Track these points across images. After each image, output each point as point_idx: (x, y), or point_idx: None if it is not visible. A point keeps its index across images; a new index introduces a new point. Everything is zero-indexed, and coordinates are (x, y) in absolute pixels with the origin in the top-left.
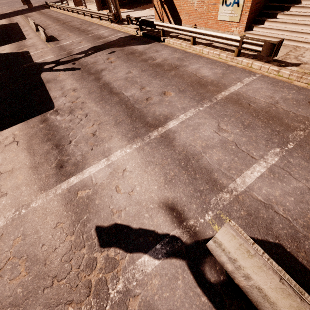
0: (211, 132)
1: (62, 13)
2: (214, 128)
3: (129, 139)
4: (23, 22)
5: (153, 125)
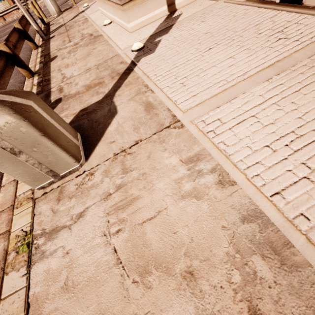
0: None
1: None
2: None
3: None
4: None
5: None
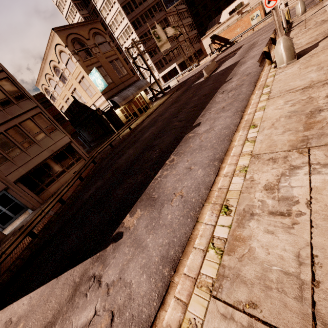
0: None
1: None
2: None
3: None
4: None
5: None
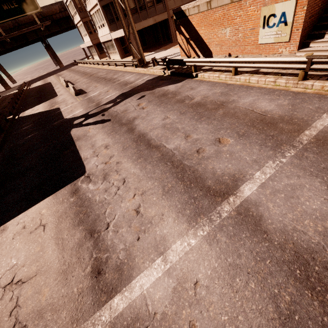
0: (322, 202)
1: (88, 67)
2: (323, 194)
3: (189, 219)
4: (55, 81)
5: (219, 193)
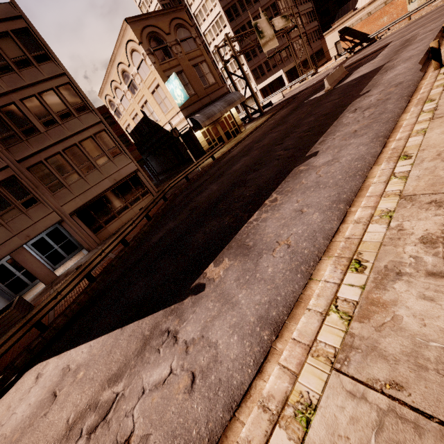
0: None
1: None
2: None
3: None
4: None
5: None
